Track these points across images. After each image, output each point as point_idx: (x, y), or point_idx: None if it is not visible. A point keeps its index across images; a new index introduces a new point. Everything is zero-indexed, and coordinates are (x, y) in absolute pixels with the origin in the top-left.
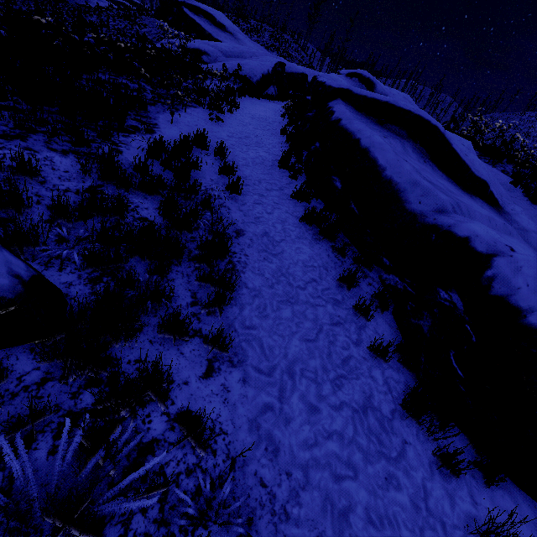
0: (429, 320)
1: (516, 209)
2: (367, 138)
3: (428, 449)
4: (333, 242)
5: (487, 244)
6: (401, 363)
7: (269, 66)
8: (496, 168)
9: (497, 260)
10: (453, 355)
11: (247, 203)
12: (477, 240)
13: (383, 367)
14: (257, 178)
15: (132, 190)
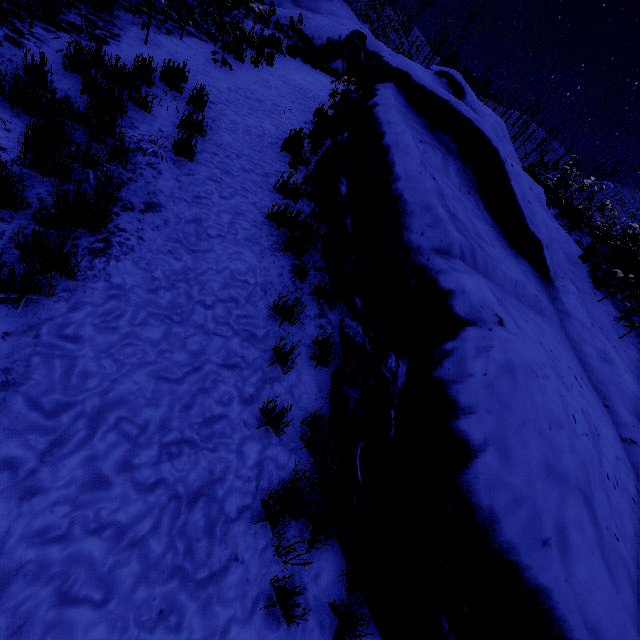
0: (359, 391)
1: (568, 287)
2: (395, 134)
3: (269, 574)
4: (298, 260)
5: (470, 307)
6: (303, 442)
7: (343, 32)
8: (570, 235)
9: (468, 330)
10: (361, 448)
11: (197, 175)
12: (460, 298)
13: (269, 441)
14: (238, 151)
15: (0, 99)
